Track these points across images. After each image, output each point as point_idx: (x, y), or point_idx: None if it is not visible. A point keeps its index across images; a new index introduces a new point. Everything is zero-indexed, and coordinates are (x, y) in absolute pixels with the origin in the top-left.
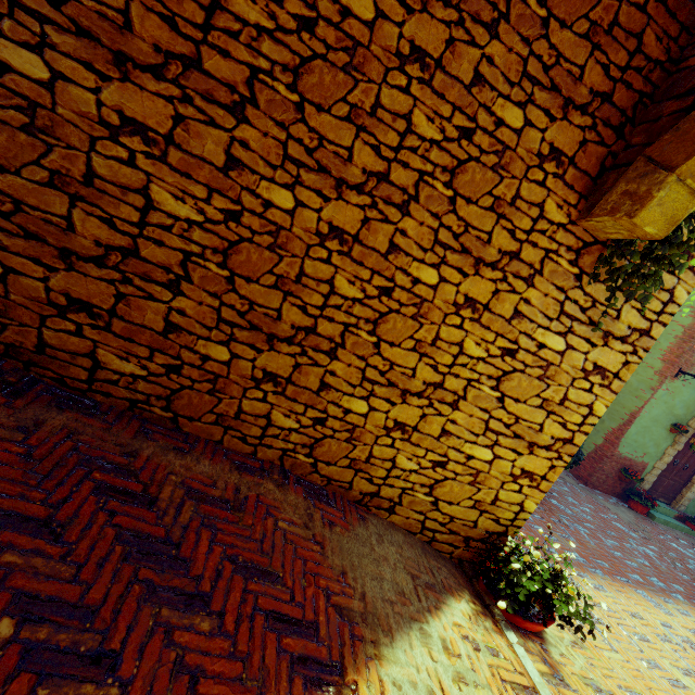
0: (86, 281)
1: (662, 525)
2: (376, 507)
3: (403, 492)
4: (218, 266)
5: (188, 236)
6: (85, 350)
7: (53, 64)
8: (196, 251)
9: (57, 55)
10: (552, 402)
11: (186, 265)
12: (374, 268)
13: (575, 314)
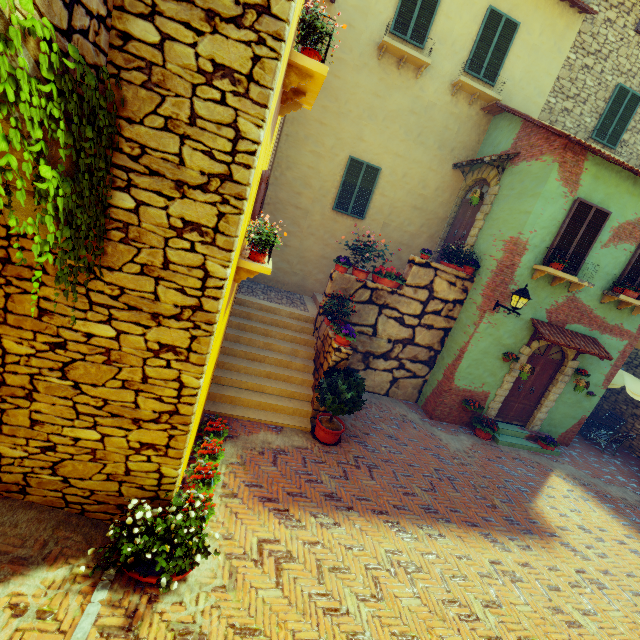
0: None
1: (507, 447)
2: (6, 491)
3: (26, 476)
4: None
5: None
6: None
7: None
8: None
9: None
10: (134, 382)
11: None
12: None
13: (108, 303)
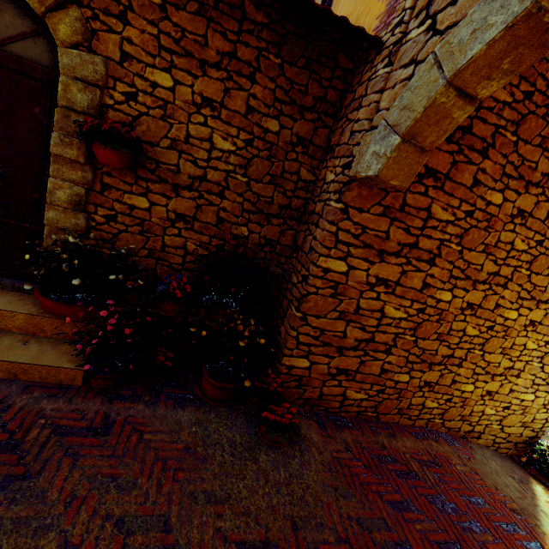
0: (347, 359)
1: None
2: (471, 437)
3: (486, 426)
4: (410, 336)
5: (398, 325)
6: (340, 392)
7: (349, 263)
8: (401, 331)
9: (352, 259)
10: None
11: (395, 339)
12: (486, 318)
13: None
